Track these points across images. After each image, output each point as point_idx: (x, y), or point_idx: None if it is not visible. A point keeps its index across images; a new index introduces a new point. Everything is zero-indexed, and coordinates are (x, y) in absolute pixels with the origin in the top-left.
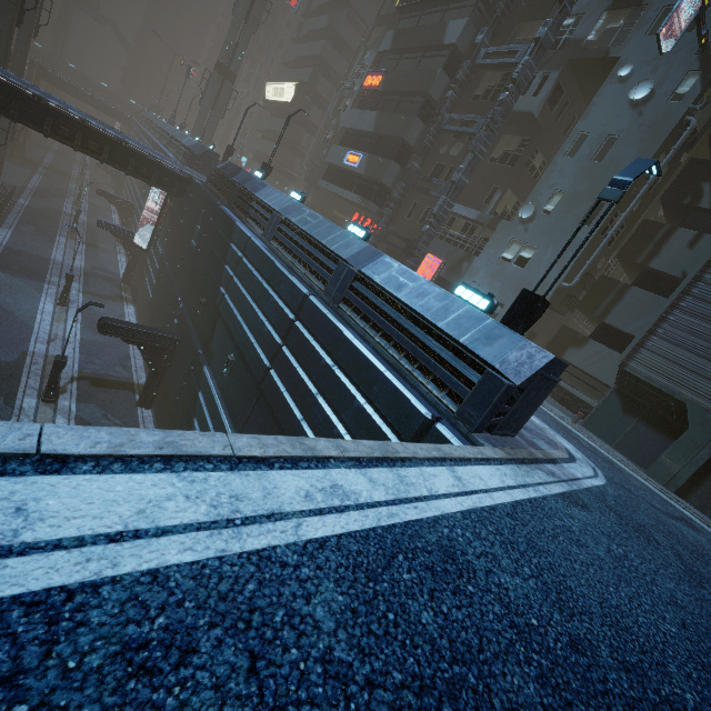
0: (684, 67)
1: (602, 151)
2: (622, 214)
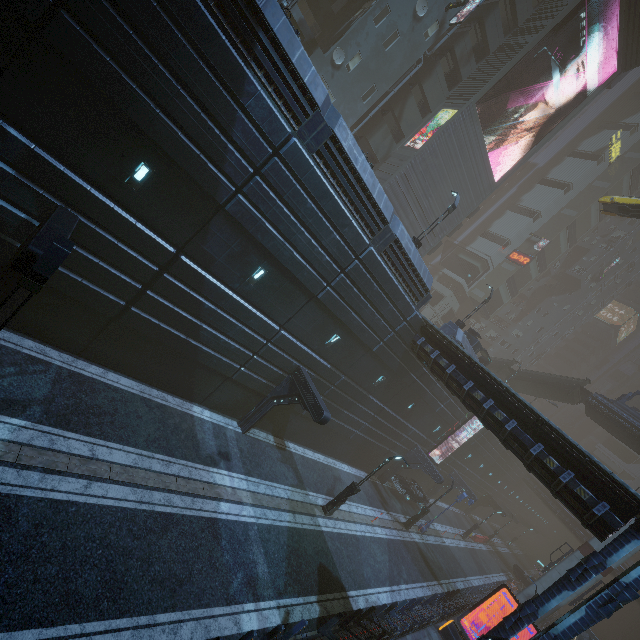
0: (438, 13)
1: (389, 40)
2: (379, 107)
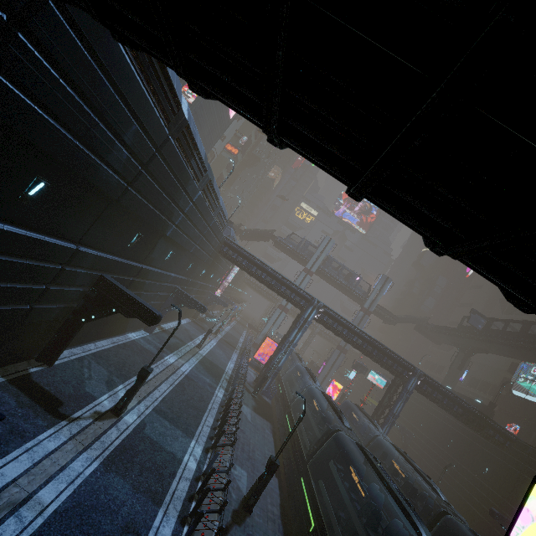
0: None
1: None
2: None
